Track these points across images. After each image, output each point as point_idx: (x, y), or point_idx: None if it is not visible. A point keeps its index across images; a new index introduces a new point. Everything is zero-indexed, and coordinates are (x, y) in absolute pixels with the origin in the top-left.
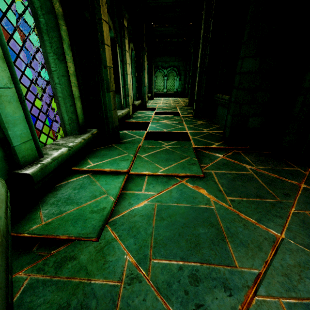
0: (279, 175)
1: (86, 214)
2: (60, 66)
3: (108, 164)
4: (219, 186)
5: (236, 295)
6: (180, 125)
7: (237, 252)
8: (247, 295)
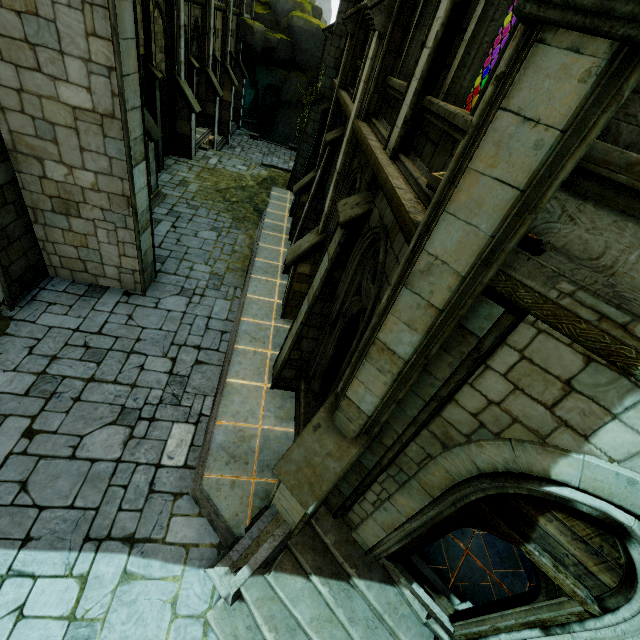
0: None
1: None
2: None
3: None
4: None
5: None
6: None
7: None
8: None
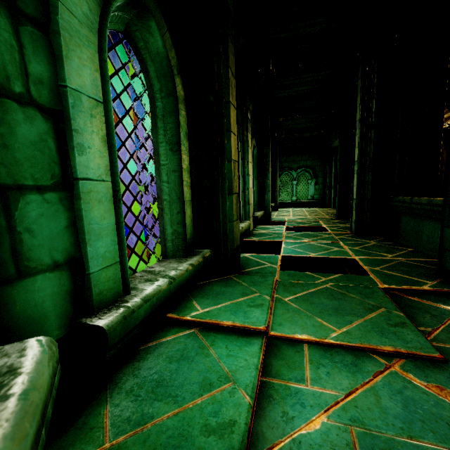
0: None
1: (194, 436)
2: (172, 159)
3: (228, 312)
4: None
5: None
6: (335, 246)
7: None
8: None
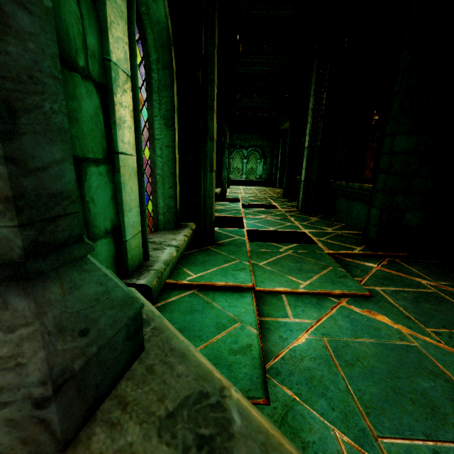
0: None
1: (225, 356)
2: (166, 134)
3: (219, 275)
4: (402, 311)
5: None
6: (288, 222)
7: None
8: None
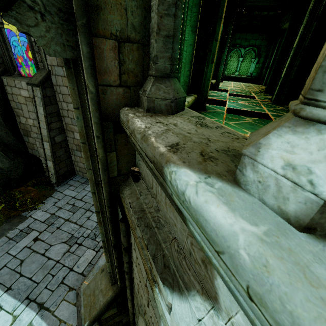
0: None
1: None
2: (191, 37)
3: None
4: None
5: None
6: (259, 107)
7: None
8: None
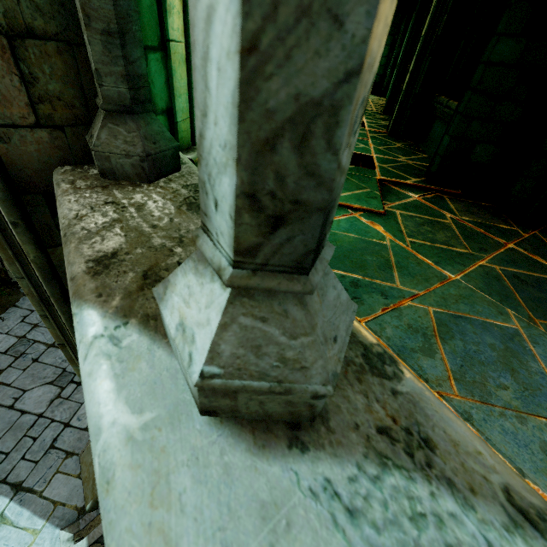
0: (485, 231)
1: None
2: None
3: None
4: (401, 227)
5: (391, 300)
6: (363, 143)
7: (402, 278)
8: (401, 302)
